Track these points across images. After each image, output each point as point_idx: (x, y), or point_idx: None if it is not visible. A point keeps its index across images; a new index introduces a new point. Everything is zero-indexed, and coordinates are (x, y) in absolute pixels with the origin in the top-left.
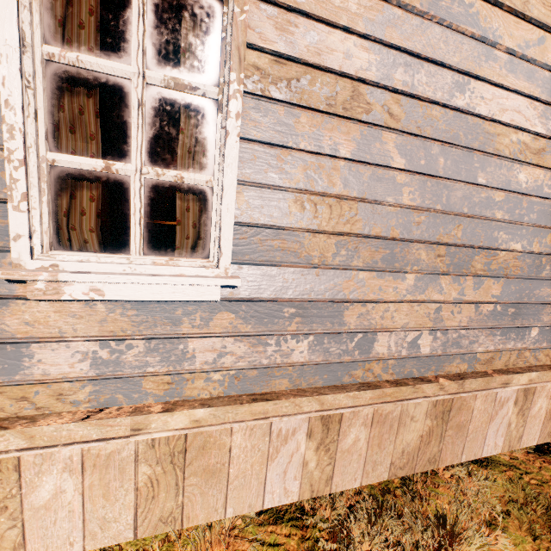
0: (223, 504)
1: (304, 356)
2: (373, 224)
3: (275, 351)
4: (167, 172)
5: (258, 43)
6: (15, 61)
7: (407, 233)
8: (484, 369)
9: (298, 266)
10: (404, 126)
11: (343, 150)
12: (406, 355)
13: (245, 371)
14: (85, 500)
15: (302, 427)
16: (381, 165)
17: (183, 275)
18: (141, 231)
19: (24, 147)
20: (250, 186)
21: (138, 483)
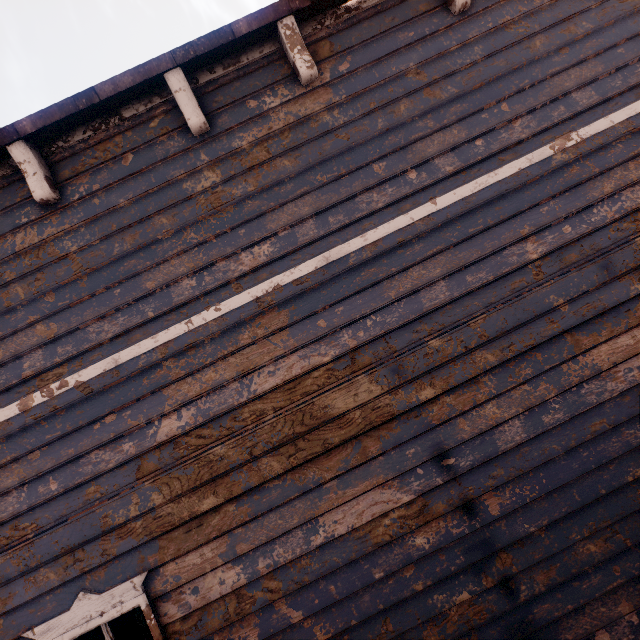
0: None
1: None
2: None
3: None
4: None
5: (169, 620)
6: None
7: None
8: None
9: None
10: (285, 591)
11: (251, 638)
12: None
13: None
14: None
15: None
16: (285, 627)
17: None
18: None
19: None
20: None
21: None
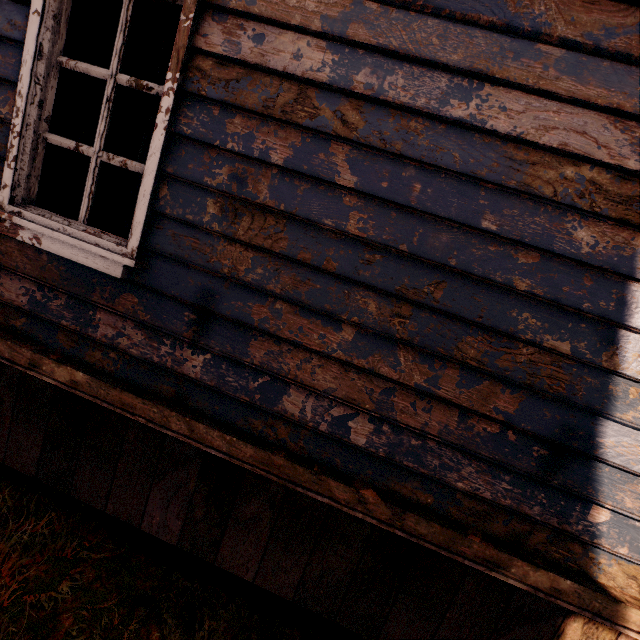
0: (106, 496)
1: (196, 372)
2: (302, 247)
3: (168, 353)
4: (116, 158)
5: (203, 47)
6: (30, 65)
7: (349, 270)
8: (467, 523)
9: (206, 271)
10: (360, 137)
11: (275, 156)
12: (327, 432)
13: (139, 361)
14: (14, 419)
15: (196, 461)
16: (323, 180)
17: (95, 245)
18: (89, 204)
19: (22, 124)
20: (176, 179)
21: (49, 427)
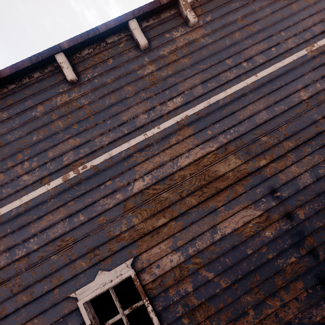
0: None
1: None
2: (218, 304)
3: None
4: None
5: (145, 283)
6: None
7: (234, 296)
8: None
9: None
10: (204, 263)
11: (189, 289)
12: None
13: None
14: None
15: None
16: (205, 281)
17: None
18: None
19: None
20: (168, 324)
21: None
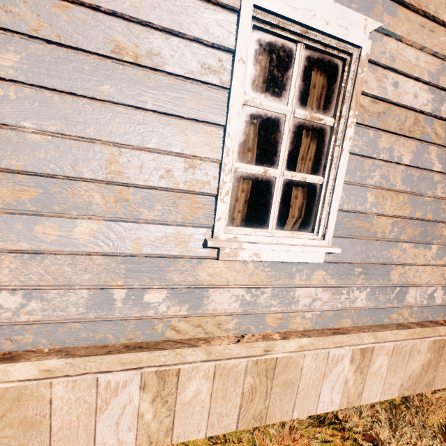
0: (292, 409)
1: (363, 303)
2: (416, 209)
3: (345, 298)
4: (297, 174)
5: (365, 90)
6: (237, 108)
7: (437, 216)
8: None
9: (367, 239)
10: (443, 142)
11: (404, 159)
12: (426, 304)
13: (325, 312)
14: (212, 399)
15: (348, 354)
16: (426, 169)
17: (306, 245)
18: (276, 213)
19: (232, 161)
20: (346, 184)
21: (244, 389)
